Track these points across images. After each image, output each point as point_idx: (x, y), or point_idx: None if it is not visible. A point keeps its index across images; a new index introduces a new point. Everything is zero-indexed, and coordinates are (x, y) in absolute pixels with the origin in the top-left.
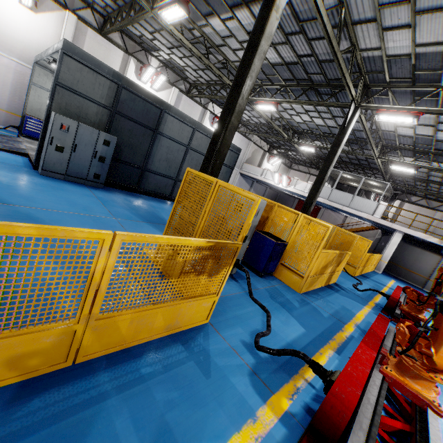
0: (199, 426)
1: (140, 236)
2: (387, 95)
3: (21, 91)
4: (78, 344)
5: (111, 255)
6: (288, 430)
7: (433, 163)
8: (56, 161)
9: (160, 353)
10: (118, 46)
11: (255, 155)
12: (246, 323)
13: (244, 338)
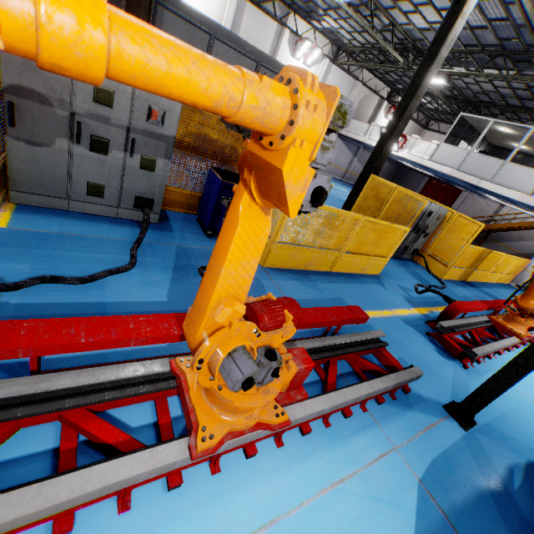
0: None
1: None
2: None
3: None
4: None
5: None
6: None
7: None
8: None
9: None
10: None
11: (364, 105)
12: (57, 265)
13: (13, 275)
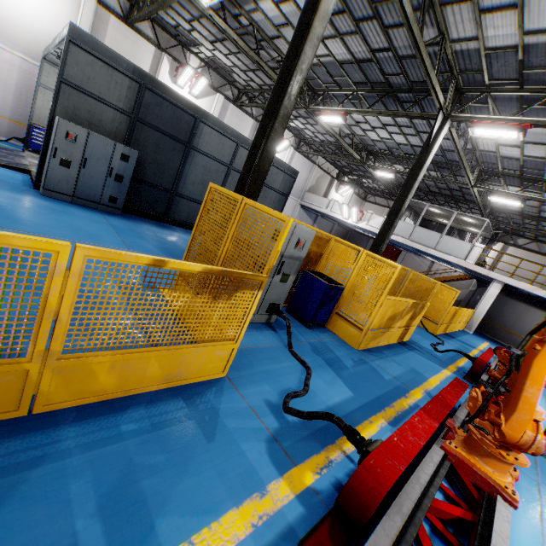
0: (184, 498)
1: (112, 252)
2: (487, 102)
3: (28, 94)
4: (35, 389)
5: (72, 274)
6: (306, 511)
7: (545, 194)
8: (61, 179)
9: (151, 408)
10: (148, 40)
11: (320, 182)
12: (277, 380)
13: (270, 397)
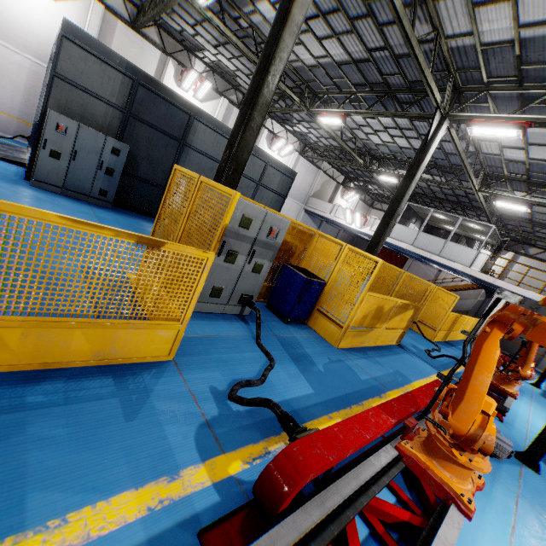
0: (74, 475)
1: (10, 204)
2: (487, 102)
3: (36, 95)
4: None
5: None
6: (220, 500)
7: None
8: (51, 170)
9: (72, 383)
10: (154, 44)
11: (325, 188)
12: (232, 369)
13: (218, 384)
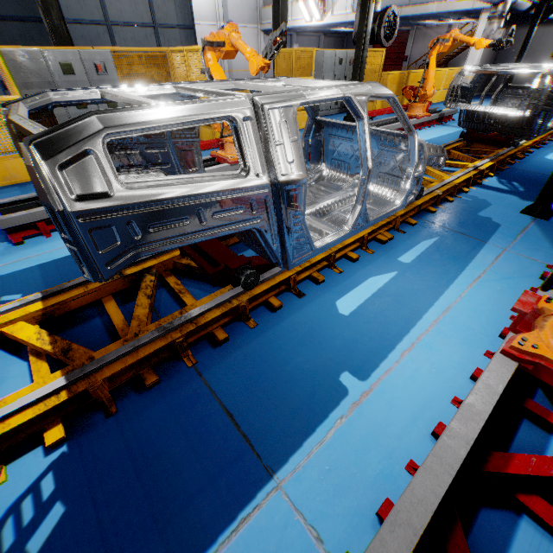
0: None
1: None
2: None
3: None
4: None
5: None
6: None
7: None
8: None
9: None
10: None
11: None
12: None
13: None
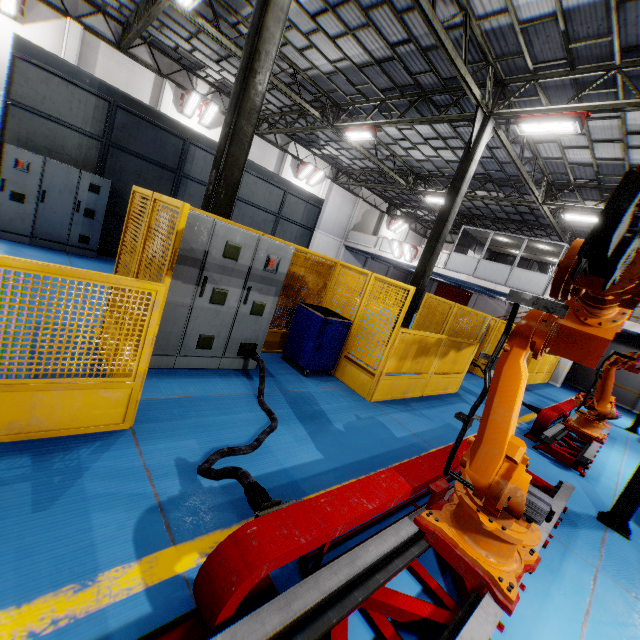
0: None
1: None
2: (537, 94)
3: None
4: None
5: None
6: (151, 610)
7: None
8: (15, 216)
9: None
10: (146, 66)
11: (366, 218)
12: (215, 435)
13: (189, 455)
